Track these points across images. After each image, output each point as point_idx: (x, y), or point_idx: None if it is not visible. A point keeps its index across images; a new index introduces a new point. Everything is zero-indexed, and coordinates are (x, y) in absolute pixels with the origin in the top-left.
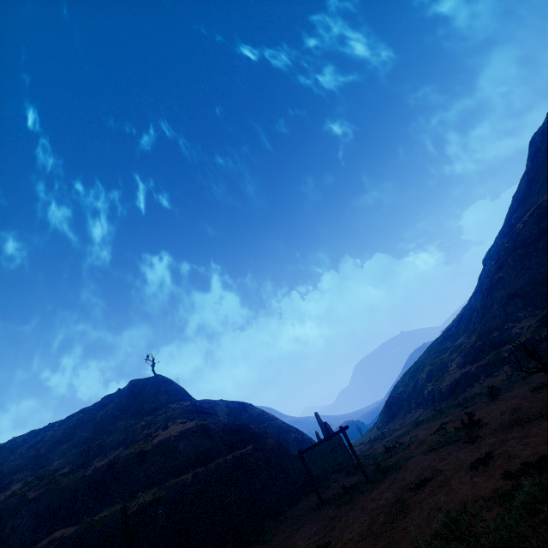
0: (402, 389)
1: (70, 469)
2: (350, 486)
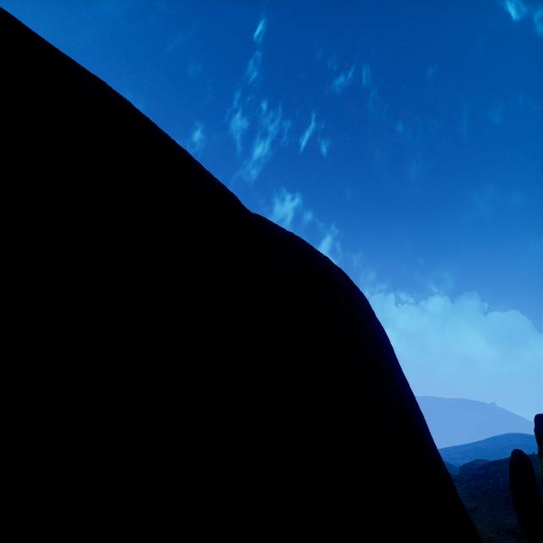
0: None
1: None
2: None
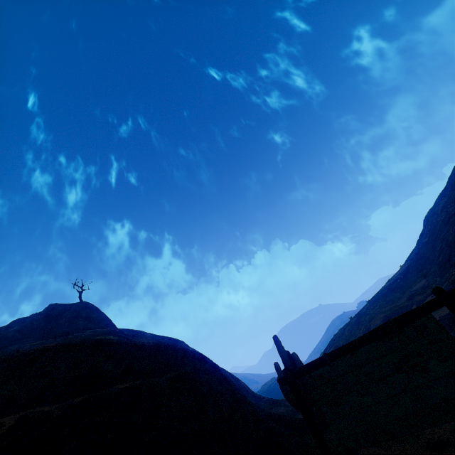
0: (344, 340)
1: None
2: None
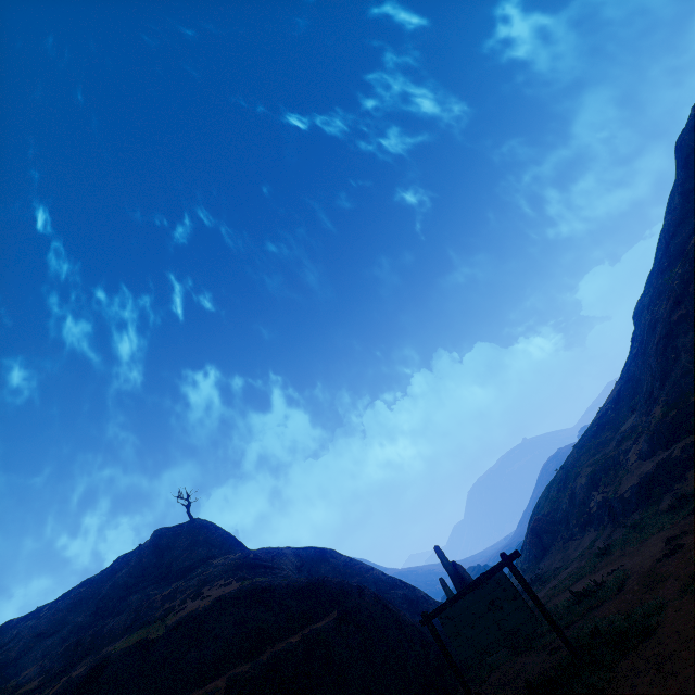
0: (549, 507)
1: (39, 683)
2: (543, 682)
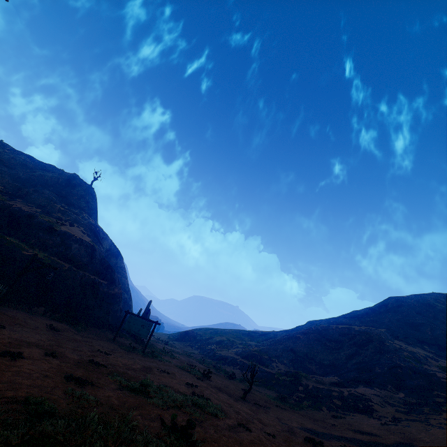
0: (201, 333)
1: (1, 189)
2: (133, 346)
